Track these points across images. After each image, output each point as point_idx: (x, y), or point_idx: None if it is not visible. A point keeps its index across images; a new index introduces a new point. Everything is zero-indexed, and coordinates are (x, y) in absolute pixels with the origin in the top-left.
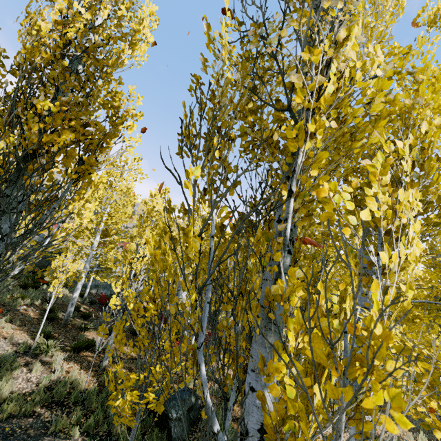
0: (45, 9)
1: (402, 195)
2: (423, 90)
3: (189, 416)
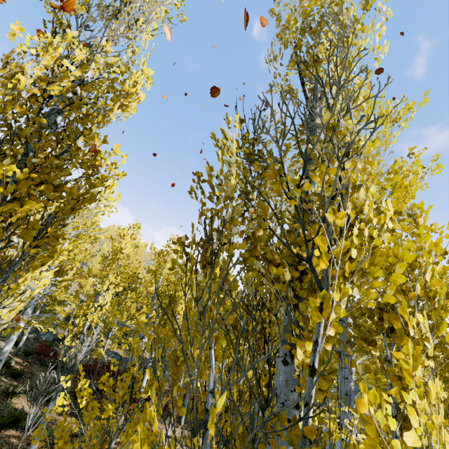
0: (28, 63)
1: (433, 389)
2: (422, 233)
3: None
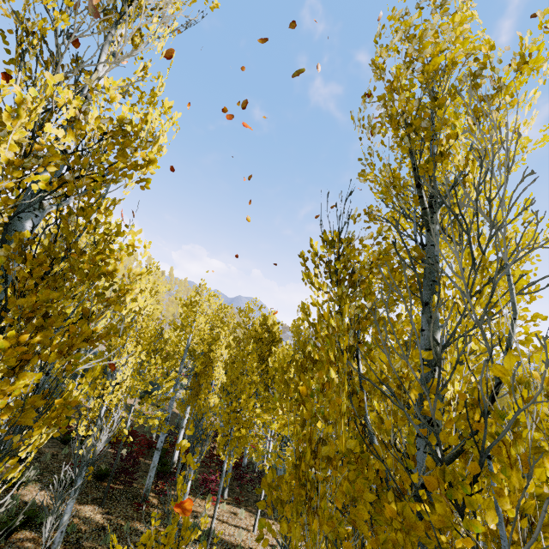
0: None
1: None
2: None
3: None
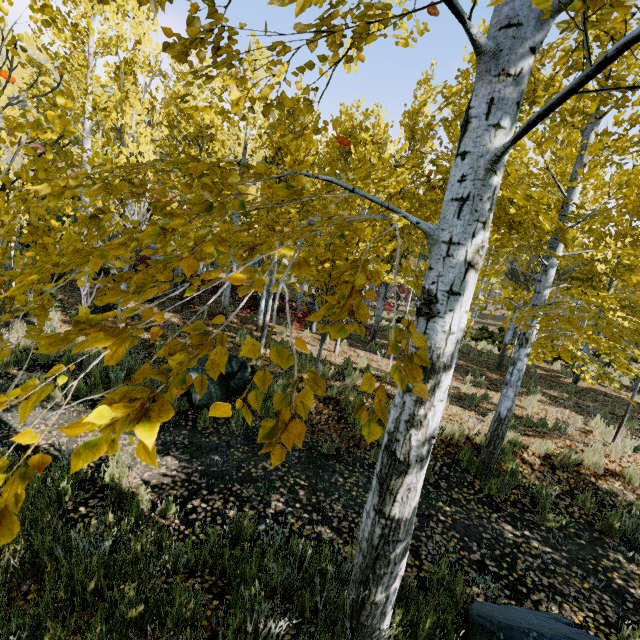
0: None
1: None
2: None
3: (228, 384)
